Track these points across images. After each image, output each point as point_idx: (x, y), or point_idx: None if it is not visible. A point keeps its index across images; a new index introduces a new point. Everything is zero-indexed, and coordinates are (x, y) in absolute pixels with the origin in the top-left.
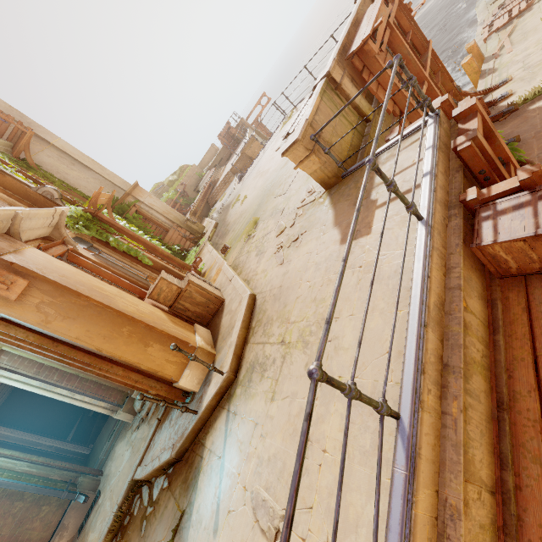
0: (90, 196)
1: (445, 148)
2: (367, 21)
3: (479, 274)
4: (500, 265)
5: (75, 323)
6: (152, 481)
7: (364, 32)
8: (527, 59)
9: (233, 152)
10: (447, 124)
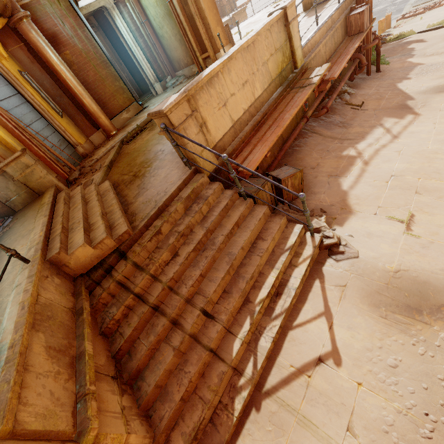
0: None
1: None
2: None
3: (344, 32)
4: (351, 29)
5: None
6: None
7: None
8: (403, 30)
9: None
10: None
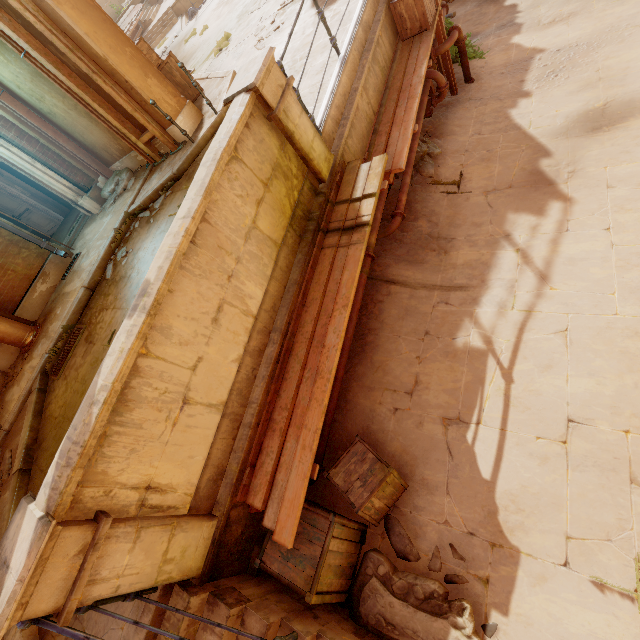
0: None
1: None
2: None
3: (393, 35)
4: (403, 26)
5: (84, 19)
6: (149, 206)
7: None
8: None
9: None
10: None
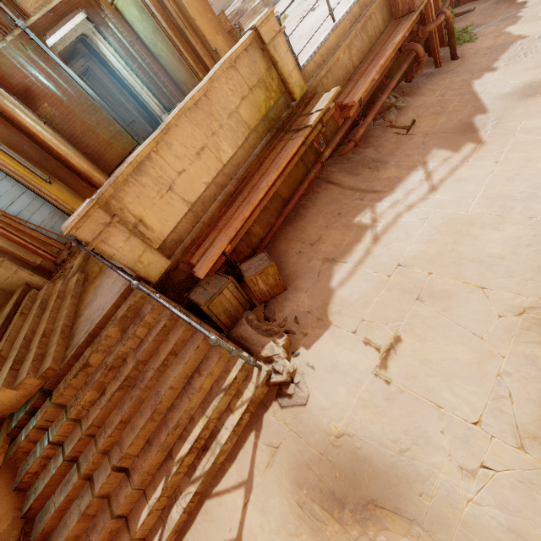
0: None
1: None
2: None
3: (388, 14)
4: (396, 8)
5: None
6: None
7: None
8: None
9: None
10: None
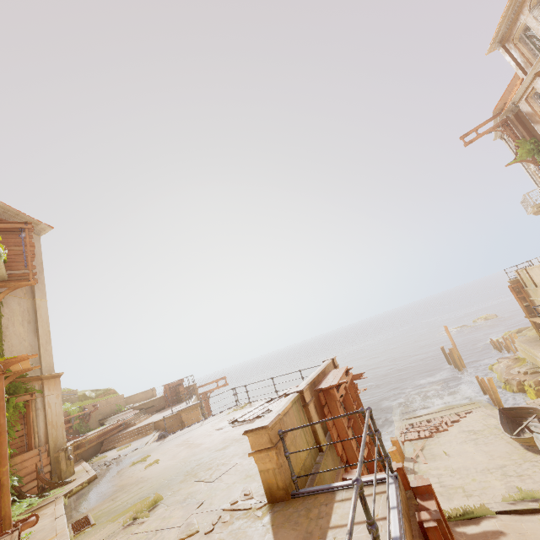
0: (4, 355)
1: (407, 518)
2: (333, 376)
3: None
4: None
5: None
6: None
7: (331, 381)
8: (440, 477)
9: (167, 407)
10: (404, 493)
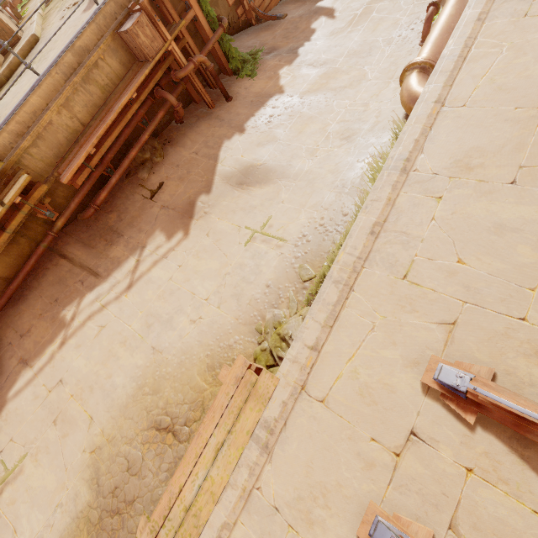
0: None
1: None
2: None
3: (129, 55)
4: (134, 51)
5: None
6: None
7: None
8: None
9: None
10: None
